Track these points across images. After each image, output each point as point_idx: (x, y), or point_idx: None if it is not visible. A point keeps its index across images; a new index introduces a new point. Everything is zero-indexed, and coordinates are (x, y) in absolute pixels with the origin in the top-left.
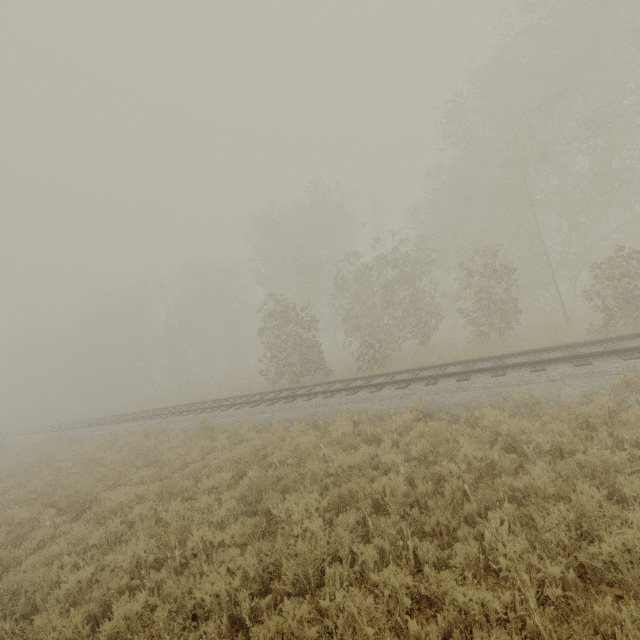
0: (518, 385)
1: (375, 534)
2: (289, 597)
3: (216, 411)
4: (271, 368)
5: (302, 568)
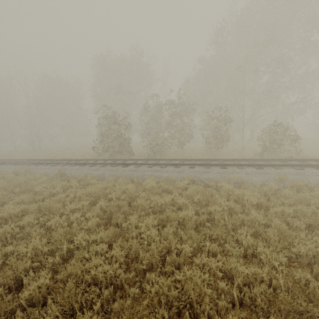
0: (233, 173)
1: (187, 239)
2: (144, 271)
3: (66, 166)
4: (99, 147)
5: (151, 256)
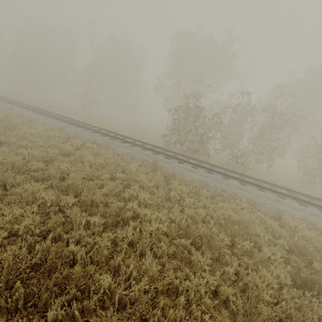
0: None
1: None
2: None
3: (147, 151)
4: (173, 136)
5: None
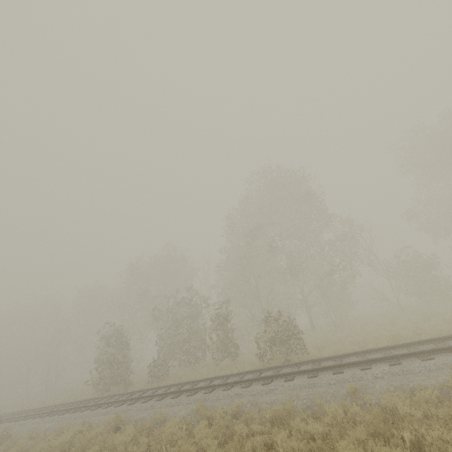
0: (174, 406)
1: None
2: None
3: (29, 419)
4: (94, 379)
5: None
